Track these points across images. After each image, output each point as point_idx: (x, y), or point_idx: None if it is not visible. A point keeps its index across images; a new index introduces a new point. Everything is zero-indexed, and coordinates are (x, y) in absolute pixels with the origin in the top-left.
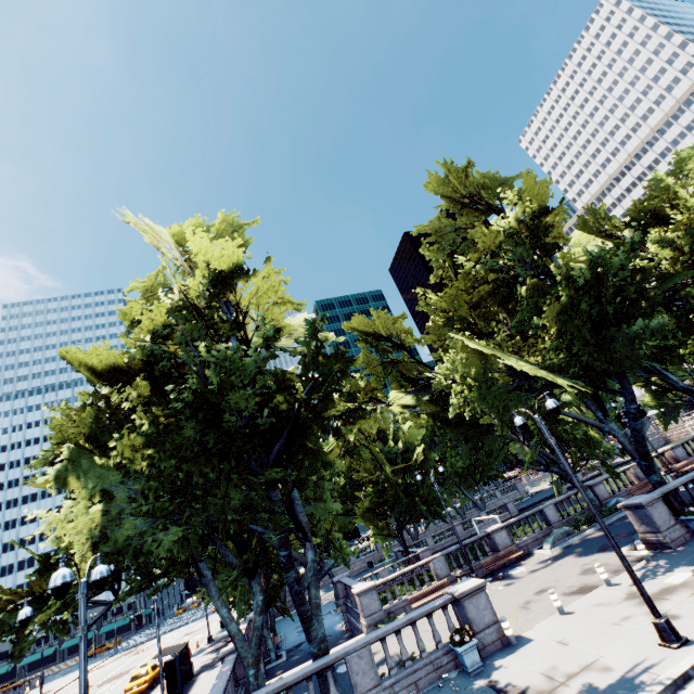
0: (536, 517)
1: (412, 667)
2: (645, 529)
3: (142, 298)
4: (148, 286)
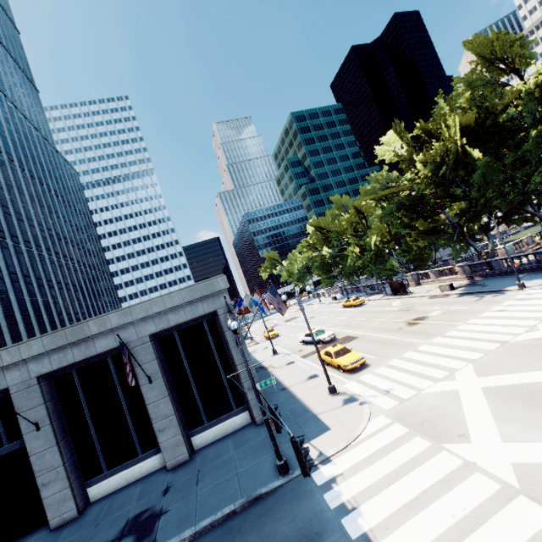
0: None
1: None
2: None
3: (470, 89)
4: (470, 82)
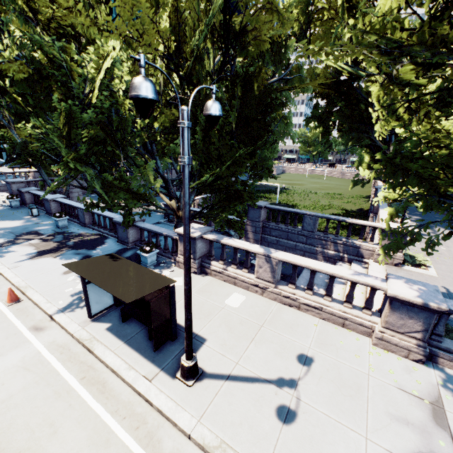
0: None
1: None
2: None
3: None
4: None
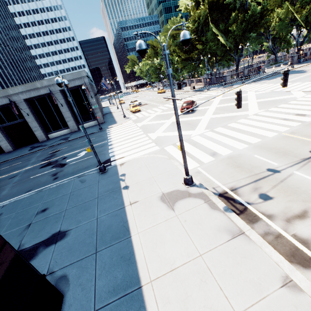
0: (262, 63)
1: (251, 74)
2: (291, 61)
3: None
4: None
